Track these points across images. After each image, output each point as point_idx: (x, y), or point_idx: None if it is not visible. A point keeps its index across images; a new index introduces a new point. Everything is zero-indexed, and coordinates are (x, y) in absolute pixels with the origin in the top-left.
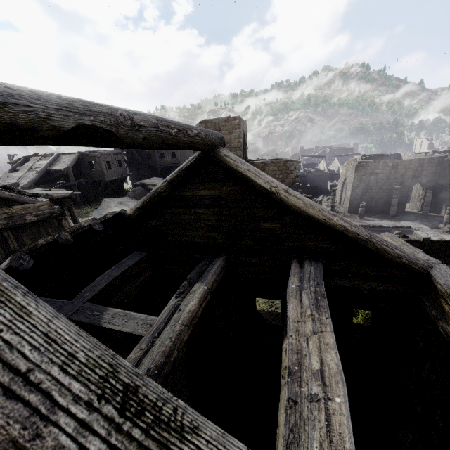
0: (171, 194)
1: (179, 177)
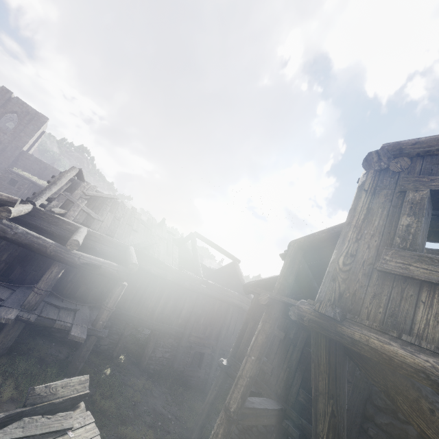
0: (223, 269)
1: (226, 265)
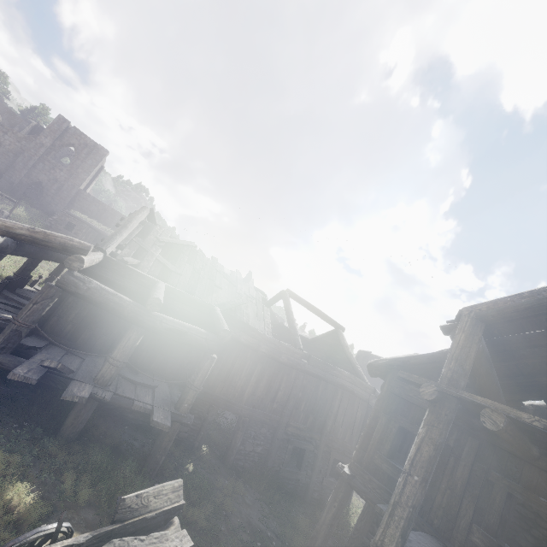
0: (321, 338)
1: (326, 333)
